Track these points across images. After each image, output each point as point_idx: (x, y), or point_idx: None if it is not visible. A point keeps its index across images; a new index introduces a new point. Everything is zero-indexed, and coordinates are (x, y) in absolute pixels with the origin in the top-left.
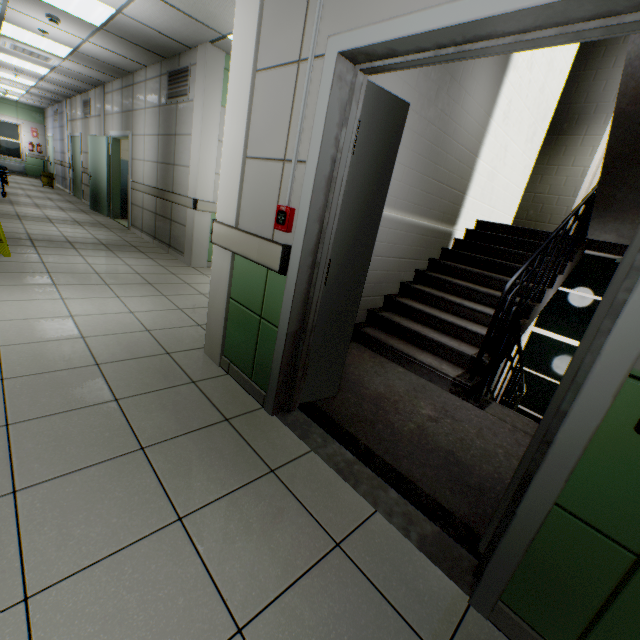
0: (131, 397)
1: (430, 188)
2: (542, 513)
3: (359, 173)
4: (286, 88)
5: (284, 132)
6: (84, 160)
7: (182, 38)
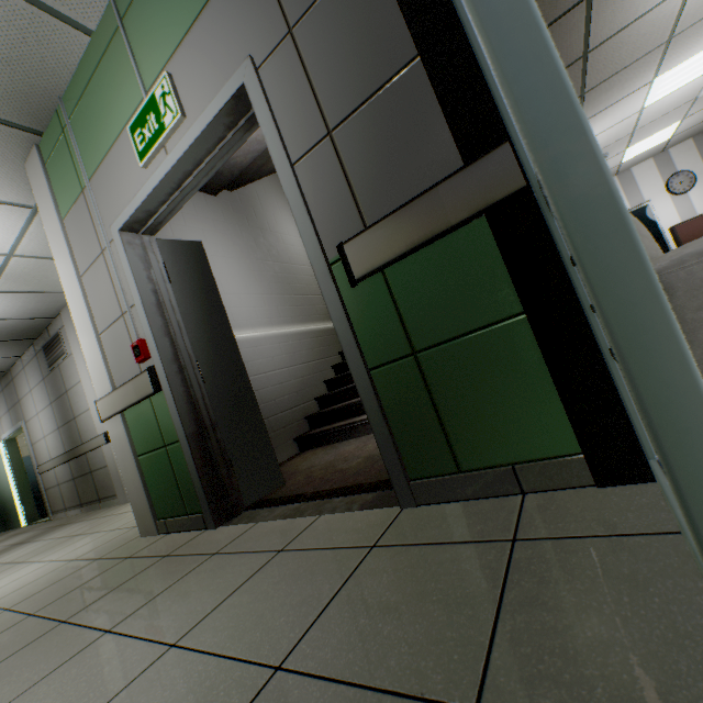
0: (50, 604)
1: (298, 302)
2: (367, 382)
3: (186, 294)
4: (103, 272)
5: (114, 297)
6: None
7: (43, 313)
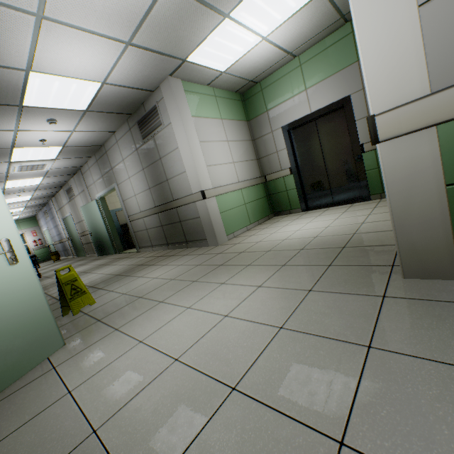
0: None
1: None
2: None
3: None
4: None
5: None
6: (79, 228)
7: (148, 83)
